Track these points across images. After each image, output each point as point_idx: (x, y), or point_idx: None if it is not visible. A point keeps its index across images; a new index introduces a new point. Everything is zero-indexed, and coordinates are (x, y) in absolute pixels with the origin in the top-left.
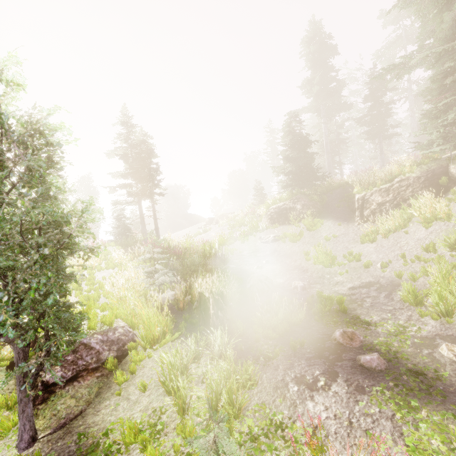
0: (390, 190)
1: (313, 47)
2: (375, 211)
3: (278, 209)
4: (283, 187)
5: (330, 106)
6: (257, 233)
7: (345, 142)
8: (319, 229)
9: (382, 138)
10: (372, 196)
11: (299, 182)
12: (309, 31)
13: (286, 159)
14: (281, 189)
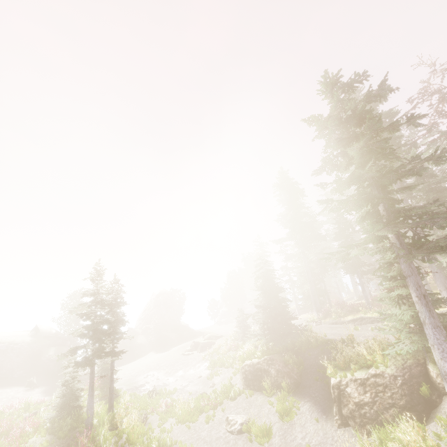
0: (367, 385)
1: (283, 191)
2: (354, 413)
3: (253, 368)
4: (258, 339)
5: (305, 237)
6: (229, 400)
7: (325, 271)
8: (294, 418)
9: (360, 274)
10: (348, 387)
11: (272, 339)
12: (279, 178)
13: (258, 306)
14: (256, 340)
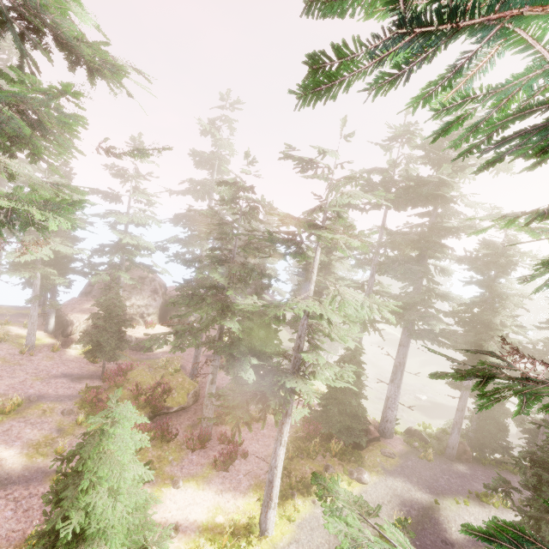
0: None
1: None
2: None
3: None
4: None
5: None
6: None
7: None
8: None
9: None
10: None
11: None
12: None
13: None
14: None
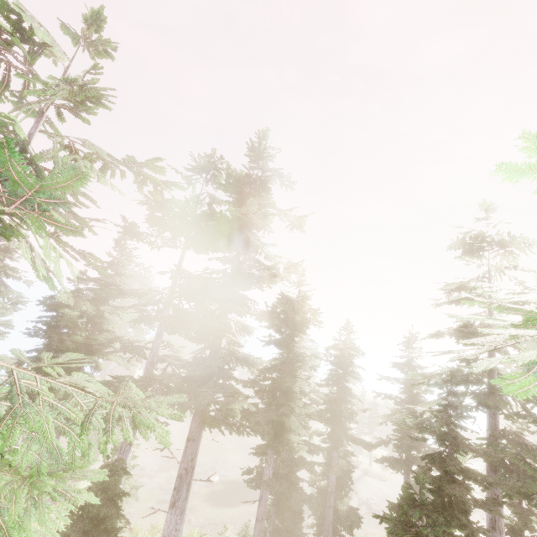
0: None
1: None
2: None
3: None
4: None
5: None
6: None
7: None
8: None
9: None
10: None
11: None
12: None
13: None
14: None
